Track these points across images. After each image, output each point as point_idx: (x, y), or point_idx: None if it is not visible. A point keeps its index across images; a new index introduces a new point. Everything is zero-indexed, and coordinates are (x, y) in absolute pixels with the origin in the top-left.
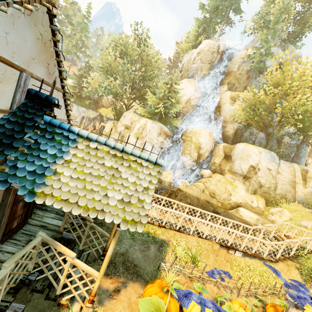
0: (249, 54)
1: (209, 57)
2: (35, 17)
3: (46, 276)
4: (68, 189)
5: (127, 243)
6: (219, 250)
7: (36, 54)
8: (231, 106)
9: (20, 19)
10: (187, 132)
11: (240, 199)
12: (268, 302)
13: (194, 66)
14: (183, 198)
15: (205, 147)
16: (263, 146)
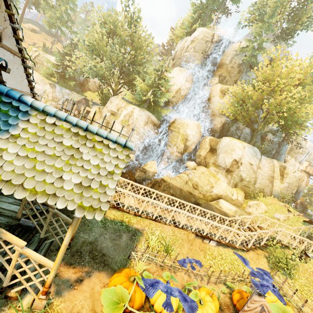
0: (242, 47)
1: (202, 46)
2: None
3: None
4: (11, 169)
5: (97, 231)
6: (194, 239)
7: None
8: (221, 99)
9: None
10: (175, 123)
11: (221, 192)
12: (235, 288)
13: (187, 54)
14: (166, 189)
15: (192, 140)
16: (247, 141)
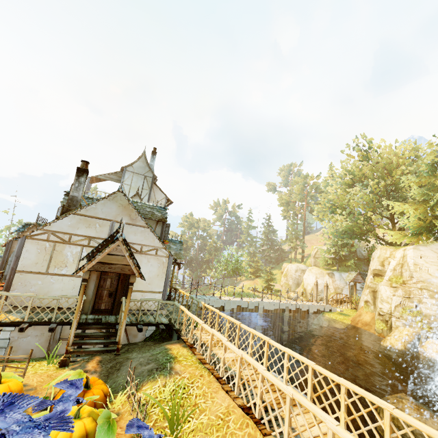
0: None
1: None
2: (116, 199)
3: (81, 333)
4: None
5: (145, 355)
6: None
7: (120, 212)
8: None
9: (108, 203)
10: None
11: None
12: None
13: None
14: None
15: None
16: None
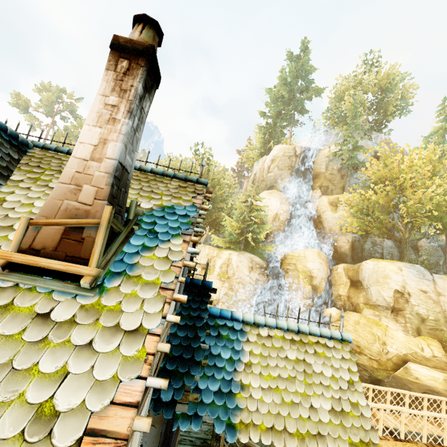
0: (335, 152)
1: (286, 162)
2: None
3: None
4: (266, 409)
5: None
6: None
7: None
8: (334, 213)
9: None
10: (287, 258)
11: (402, 349)
12: None
13: (271, 175)
14: None
15: (319, 275)
16: (396, 257)
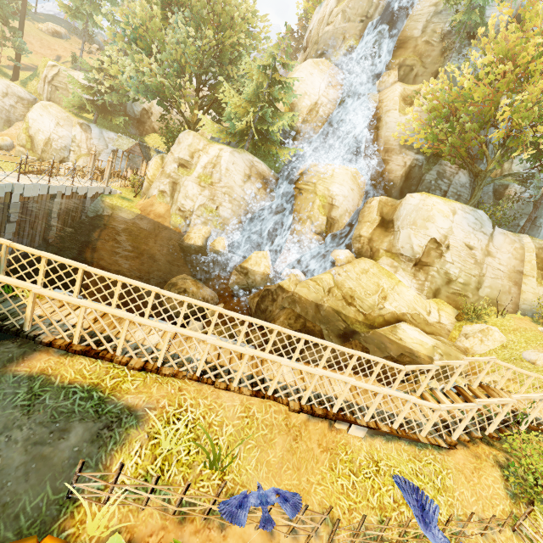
0: None
1: (362, 6)
2: None
3: None
4: None
5: None
6: (306, 424)
7: None
8: (403, 115)
9: None
10: (308, 173)
11: (403, 307)
12: None
13: (330, 30)
14: (286, 305)
15: (344, 205)
16: (464, 202)
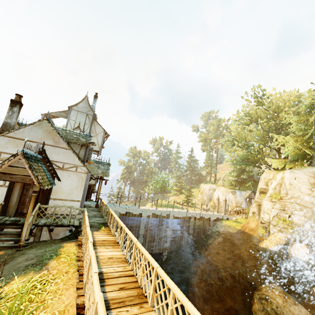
0: None
1: None
2: (42, 126)
3: None
4: None
5: (39, 251)
6: None
7: (45, 136)
8: None
9: (34, 128)
10: None
11: None
12: None
13: None
14: None
15: None
16: None
